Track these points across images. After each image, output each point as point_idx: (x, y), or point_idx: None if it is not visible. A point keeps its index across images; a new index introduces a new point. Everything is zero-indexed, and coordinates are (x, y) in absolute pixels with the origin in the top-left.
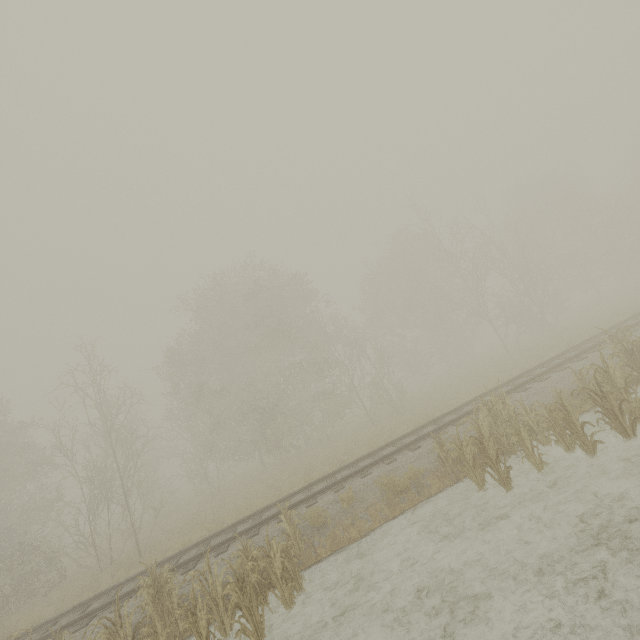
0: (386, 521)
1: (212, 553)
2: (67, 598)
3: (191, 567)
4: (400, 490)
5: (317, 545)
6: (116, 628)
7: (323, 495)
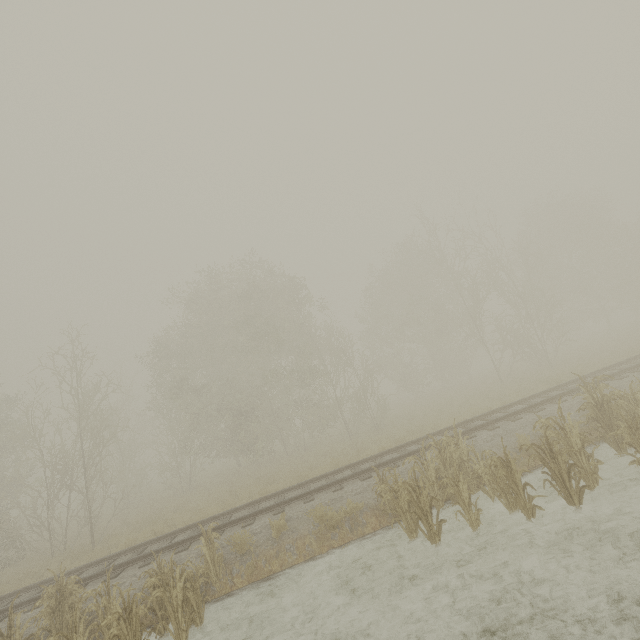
0: (311, 557)
1: (140, 562)
2: (11, 581)
3: (114, 575)
4: (332, 525)
5: (235, 573)
6: (4, 639)
7: (263, 516)
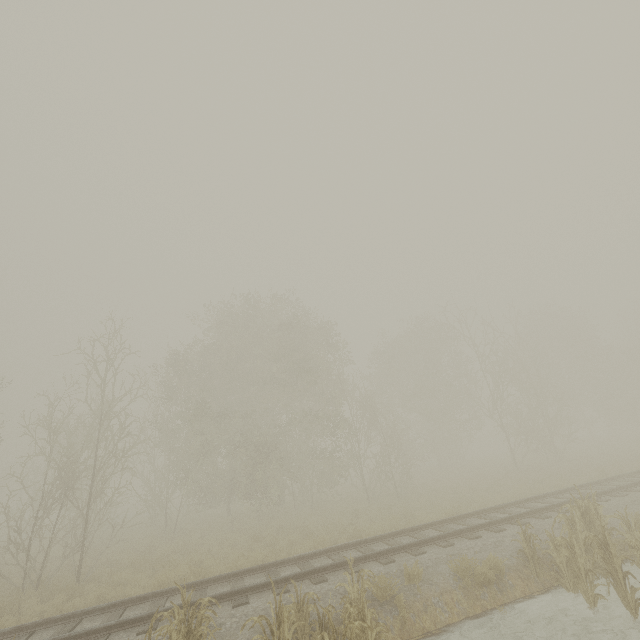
0: (466, 617)
1: (223, 601)
2: None
3: None
4: (482, 581)
5: (383, 626)
6: None
7: (365, 564)
